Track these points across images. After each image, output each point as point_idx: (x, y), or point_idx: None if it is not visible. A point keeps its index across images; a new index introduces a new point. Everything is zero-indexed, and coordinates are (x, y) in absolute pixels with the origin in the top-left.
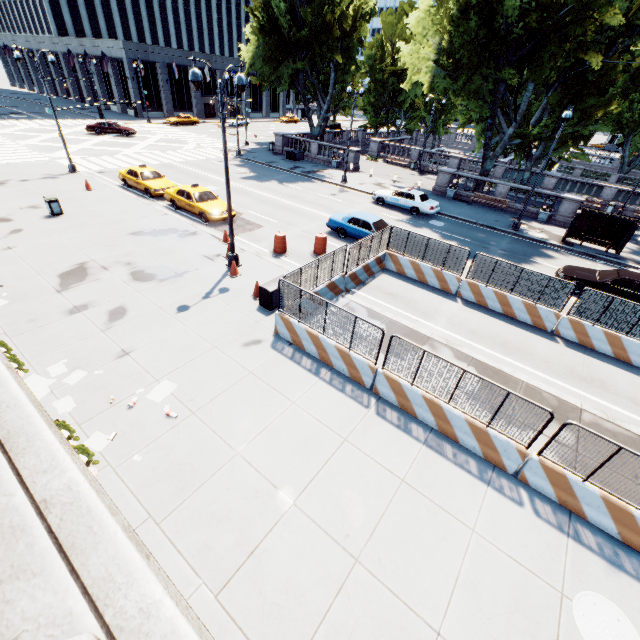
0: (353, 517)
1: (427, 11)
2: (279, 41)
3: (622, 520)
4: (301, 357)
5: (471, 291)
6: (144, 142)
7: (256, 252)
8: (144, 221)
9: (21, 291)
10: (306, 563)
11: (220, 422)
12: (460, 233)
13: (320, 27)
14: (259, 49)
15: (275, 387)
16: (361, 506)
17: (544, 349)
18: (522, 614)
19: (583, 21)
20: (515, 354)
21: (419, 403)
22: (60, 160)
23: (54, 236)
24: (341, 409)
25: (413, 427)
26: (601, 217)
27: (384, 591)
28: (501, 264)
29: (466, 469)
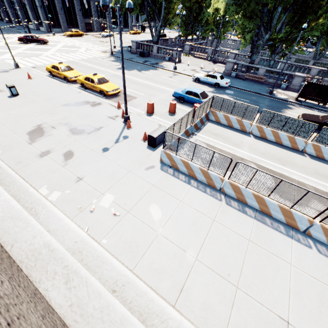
0: (229, 263)
1: None
2: None
3: None
4: (178, 174)
5: (258, 130)
6: (54, 47)
7: (137, 113)
8: (68, 97)
9: (7, 144)
10: (211, 292)
11: (144, 216)
12: (243, 97)
13: None
14: None
15: (169, 193)
16: (232, 257)
17: (300, 160)
18: (325, 306)
19: None
20: (287, 164)
21: (249, 197)
22: (7, 60)
23: (17, 109)
24: (207, 203)
25: (247, 210)
26: (317, 85)
27: (255, 303)
28: (276, 115)
29: (279, 231)
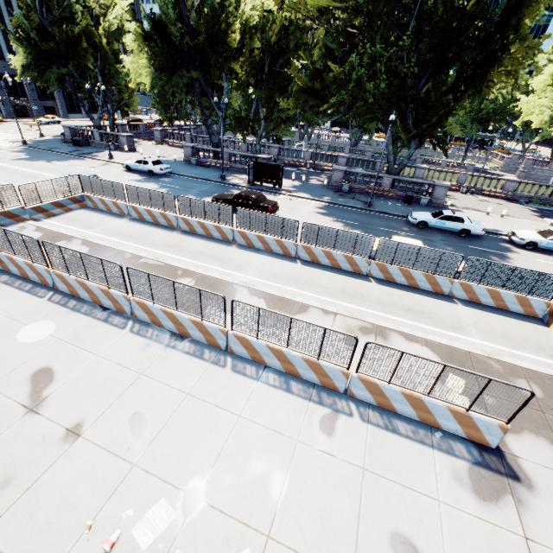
0: None
1: (138, 32)
2: (37, 50)
3: (87, 290)
4: None
5: (135, 211)
6: None
7: None
8: None
9: None
10: None
11: None
12: (178, 184)
13: (66, 40)
14: (27, 57)
15: None
16: None
17: (161, 236)
18: None
19: (220, 42)
20: (135, 240)
21: (8, 262)
22: None
23: None
24: None
25: (3, 277)
26: (265, 165)
27: None
28: (139, 189)
29: (21, 289)
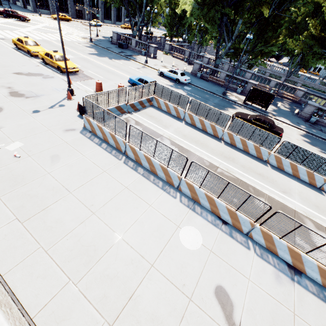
0: (97, 199)
1: None
2: None
3: (211, 202)
4: (94, 138)
5: (189, 118)
6: (34, 26)
7: (85, 90)
8: (24, 68)
9: None
10: (69, 213)
11: (43, 160)
12: (197, 94)
13: None
14: None
15: (76, 149)
16: (103, 195)
17: (214, 144)
18: (159, 232)
19: None
20: (200, 145)
21: (143, 158)
22: None
23: None
24: (107, 160)
25: (139, 169)
26: (261, 92)
27: (102, 223)
28: (202, 105)
29: (157, 185)
